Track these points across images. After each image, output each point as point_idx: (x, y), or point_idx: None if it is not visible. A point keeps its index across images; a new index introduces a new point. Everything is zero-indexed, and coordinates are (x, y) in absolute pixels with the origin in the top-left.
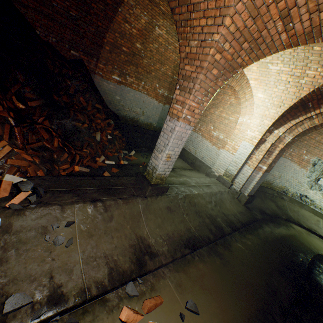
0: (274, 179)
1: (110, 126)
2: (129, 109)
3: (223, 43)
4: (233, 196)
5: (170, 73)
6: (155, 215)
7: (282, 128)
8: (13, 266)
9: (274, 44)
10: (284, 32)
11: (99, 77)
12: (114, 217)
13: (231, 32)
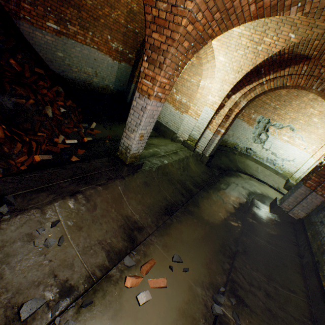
0: (228, 138)
1: (59, 95)
2: (79, 69)
3: (197, 12)
4: (197, 158)
5: (123, 21)
6: (135, 192)
7: (238, 94)
8: (11, 280)
9: (243, 15)
10: (254, 3)
11: (27, 25)
12: (98, 205)
13: (206, 1)
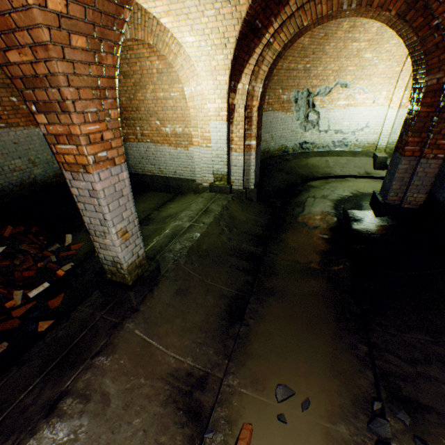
0: (268, 145)
1: None
2: None
3: None
4: (241, 199)
5: None
6: (168, 320)
7: (245, 78)
8: None
9: None
10: None
11: None
12: (110, 392)
13: None
